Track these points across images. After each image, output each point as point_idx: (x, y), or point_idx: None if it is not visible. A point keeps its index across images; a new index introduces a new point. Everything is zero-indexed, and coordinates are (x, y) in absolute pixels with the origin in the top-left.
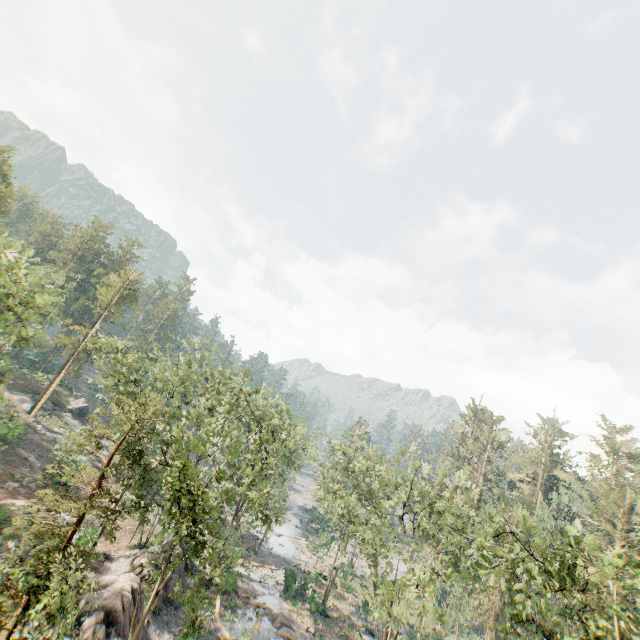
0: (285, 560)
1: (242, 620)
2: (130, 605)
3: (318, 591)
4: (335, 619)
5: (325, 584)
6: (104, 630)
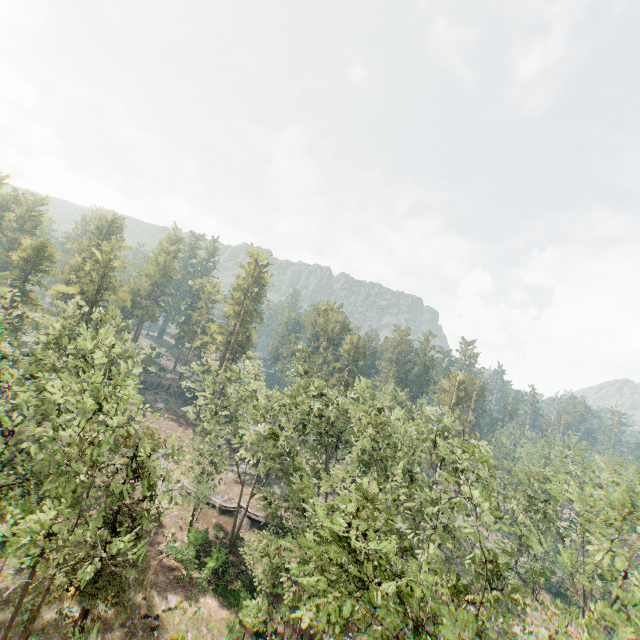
0: None
1: None
2: None
3: None
4: None
5: None
6: None
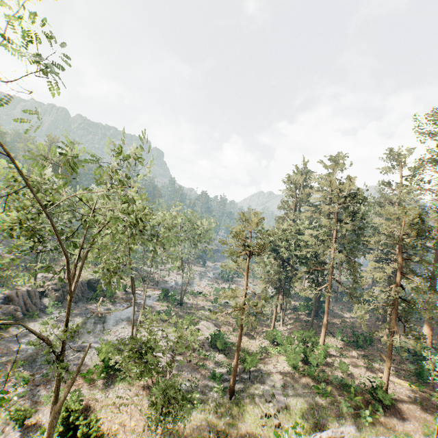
0: (180, 289)
1: (116, 307)
2: (25, 295)
3: (191, 299)
4: (190, 308)
5: (201, 296)
6: (2, 302)
